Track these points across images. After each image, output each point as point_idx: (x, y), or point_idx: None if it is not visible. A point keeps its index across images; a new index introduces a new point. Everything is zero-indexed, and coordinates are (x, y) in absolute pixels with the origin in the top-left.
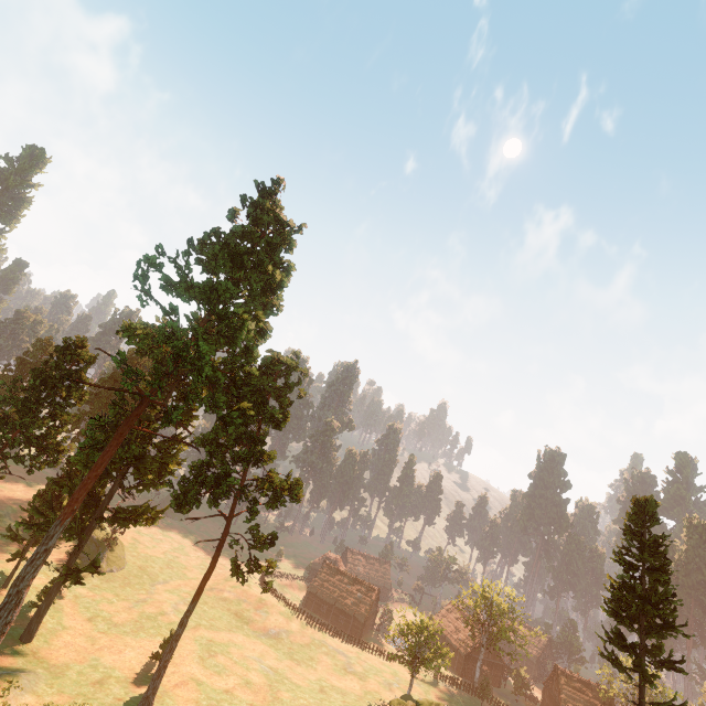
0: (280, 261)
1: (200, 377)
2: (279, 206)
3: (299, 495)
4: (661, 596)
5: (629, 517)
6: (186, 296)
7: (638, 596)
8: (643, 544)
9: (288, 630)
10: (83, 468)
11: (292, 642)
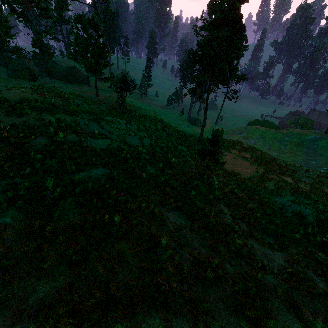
0: None
1: None
2: None
3: (244, 79)
4: None
5: None
6: (205, 30)
7: None
8: None
9: None
10: None
11: None
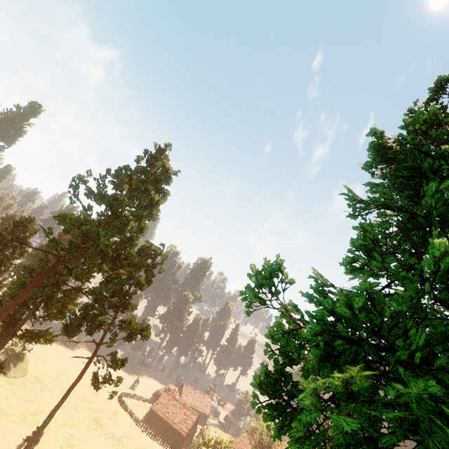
0: (161, 189)
1: (96, 250)
2: (167, 159)
3: (147, 335)
4: None
5: None
6: (99, 201)
7: None
8: None
9: (129, 436)
10: (10, 299)
11: (130, 445)
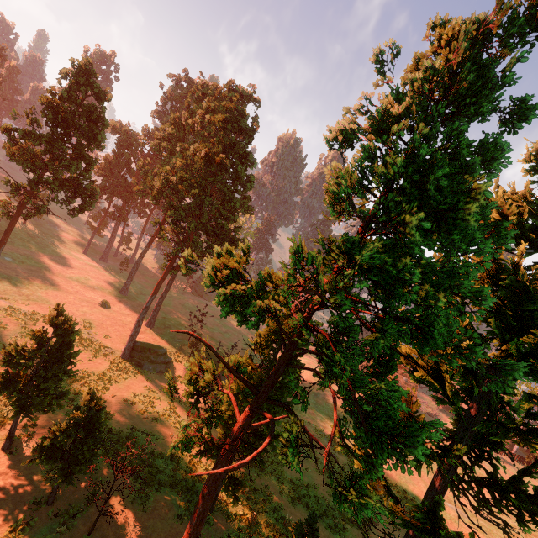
0: None
1: None
2: None
3: None
4: None
5: None
6: None
7: None
8: None
9: None
10: None
11: None
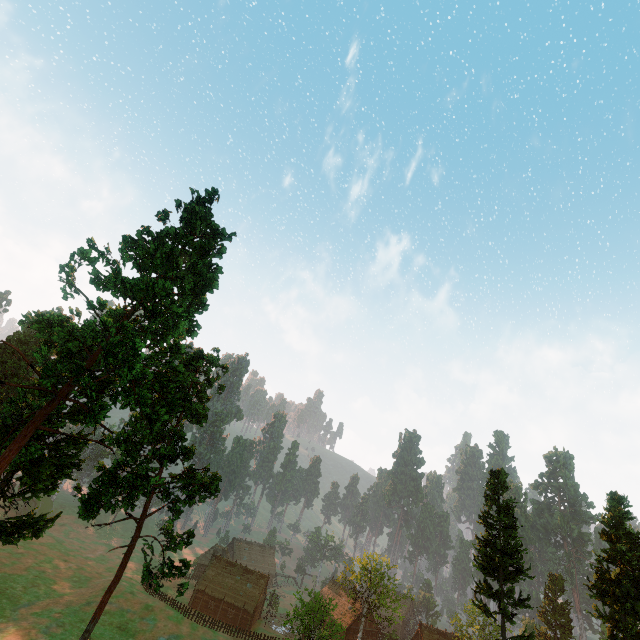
0: (209, 264)
1: (129, 374)
2: (209, 214)
3: (216, 490)
4: (513, 548)
5: (489, 487)
6: (116, 291)
7: (498, 550)
8: (499, 507)
9: (178, 635)
10: None
11: None
